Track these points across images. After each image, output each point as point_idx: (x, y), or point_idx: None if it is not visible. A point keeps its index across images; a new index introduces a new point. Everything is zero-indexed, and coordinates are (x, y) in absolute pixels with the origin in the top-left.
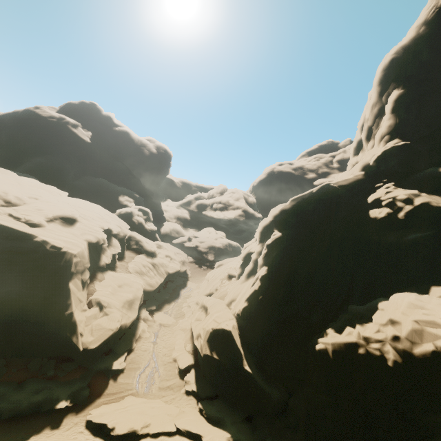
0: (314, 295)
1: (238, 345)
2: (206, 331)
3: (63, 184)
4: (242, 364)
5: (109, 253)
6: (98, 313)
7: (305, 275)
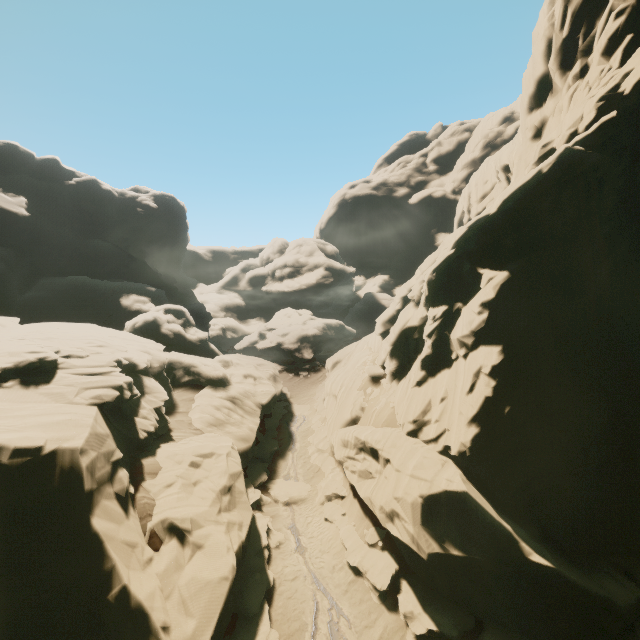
0: (637, 376)
1: (494, 517)
2: (409, 504)
3: (2, 304)
4: (522, 552)
5: (148, 411)
6: (179, 552)
7: (598, 339)
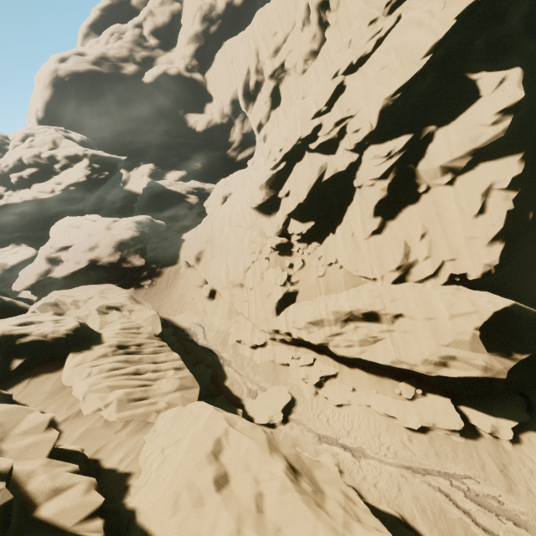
0: None
1: None
2: (469, 342)
3: None
4: None
5: (46, 473)
6: None
7: None
